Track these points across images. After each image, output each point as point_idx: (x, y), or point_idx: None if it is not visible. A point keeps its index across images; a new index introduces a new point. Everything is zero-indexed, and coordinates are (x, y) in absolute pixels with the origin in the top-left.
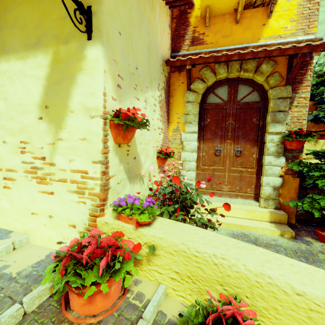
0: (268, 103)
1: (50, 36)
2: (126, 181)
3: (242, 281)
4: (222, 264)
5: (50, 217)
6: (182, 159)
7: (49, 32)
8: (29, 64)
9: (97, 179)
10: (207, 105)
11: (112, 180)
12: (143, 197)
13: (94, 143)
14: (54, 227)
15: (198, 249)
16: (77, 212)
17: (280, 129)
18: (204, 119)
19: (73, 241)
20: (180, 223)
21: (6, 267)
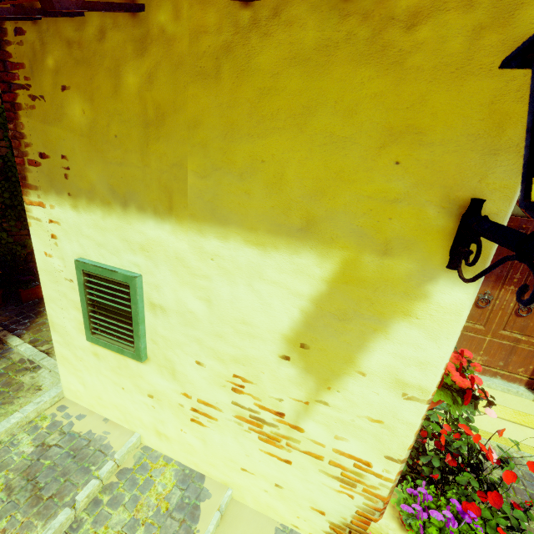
0: None
1: (341, 226)
2: None
3: None
4: None
5: (277, 486)
6: None
7: (342, 217)
8: (275, 262)
9: (388, 479)
10: None
11: None
12: None
13: (398, 435)
14: (282, 499)
15: None
16: (333, 501)
17: None
18: None
19: None
20: None
21: None
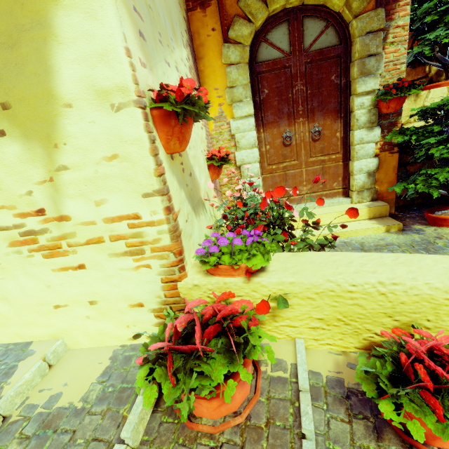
0: (352, 46)
1: None
2: (192, 215)
3: (423, 304)
4: (393, 291)
5: (92, 303)
6: (238, 162)
7: None
8: None
9: (160, 222)
10: (260, 65)
11: (179, 217)
12: (211, 232)
13: (136, 161)
14: (105, 316)
15: (354, 282)
16: (140, 283)
17: (372, 85)
18: (260, 91)
19: (168, 331)
20: (304, 254)
21: (57, 398)
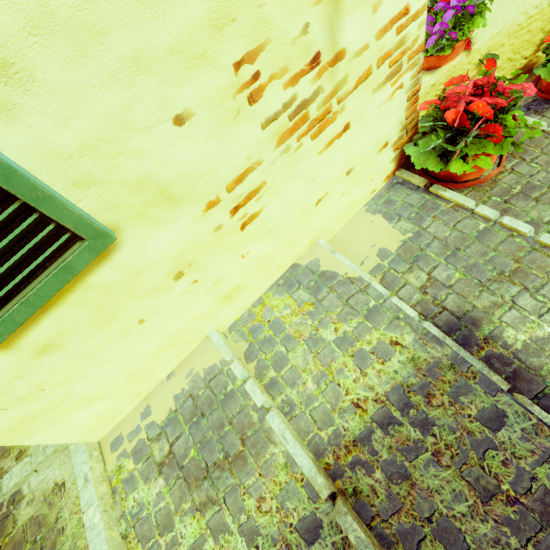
0: None
1: None
2: None
3: None
4: None
5: (349, 173)
6: None
7: None
8: None
9: (423, 9)
10: None
11: None
12: None
13: None
14: (357, 181)
15: (537, 3)
16: (391, 116)
17: None
18: None
19: (479, 109)
20: None
21: (384, 251)
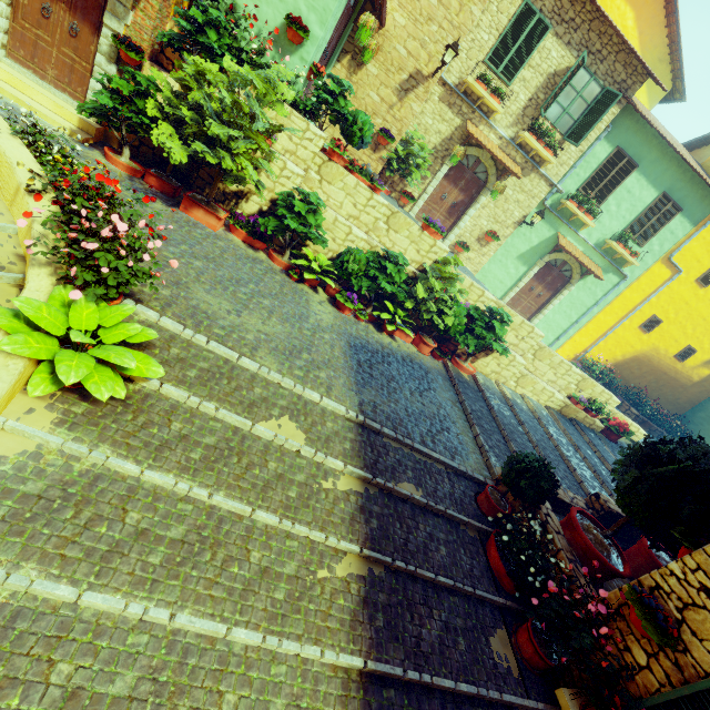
0: None
1: None
2: None
3: None
4: None
5: None
6: None
7: None
8: None
9: None
10: None
11: None
12: None
13: None
14: None
15: None
16: None
17: (116, 27)
18: None
19: None
20: None
21: None
